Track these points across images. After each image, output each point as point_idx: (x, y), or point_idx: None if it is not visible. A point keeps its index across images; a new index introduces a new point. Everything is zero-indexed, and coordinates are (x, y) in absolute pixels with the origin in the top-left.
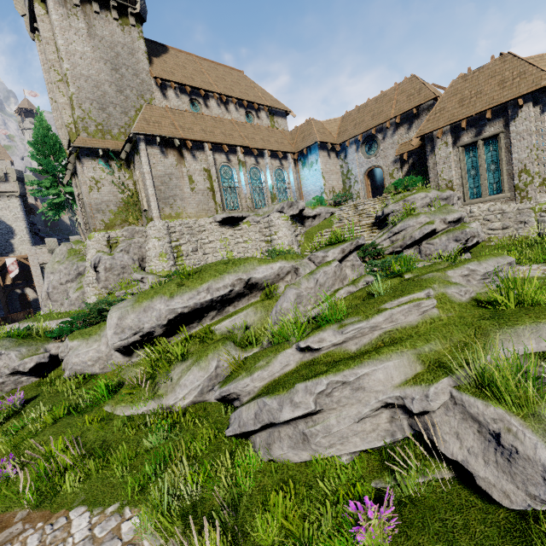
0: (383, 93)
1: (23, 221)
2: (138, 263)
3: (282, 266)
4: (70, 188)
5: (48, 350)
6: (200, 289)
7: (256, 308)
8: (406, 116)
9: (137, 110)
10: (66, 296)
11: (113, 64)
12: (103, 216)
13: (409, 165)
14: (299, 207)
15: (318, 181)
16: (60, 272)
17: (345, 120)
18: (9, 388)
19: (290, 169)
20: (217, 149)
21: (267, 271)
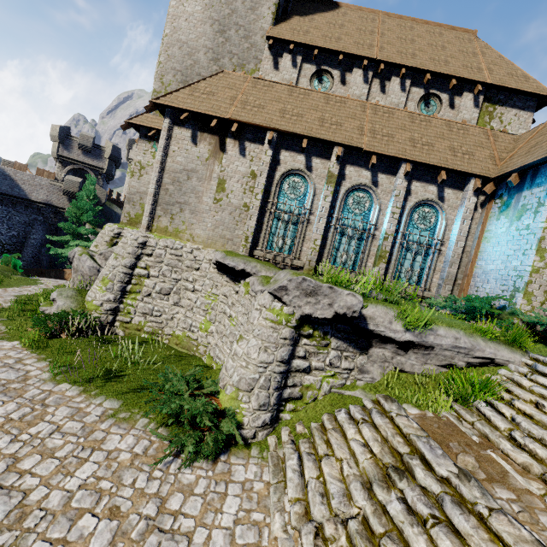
0: None
1: None
2: None
3: None
4: None
5: None
6: None
7: None
8: None
9: None
10: None
11: (221, 25)
12: (132, 208)
13: None
14: (335, 305)
15: (520, 256)
16: None
17: None
18: None
19: (460, 210)
20: (294, 145)
21: None
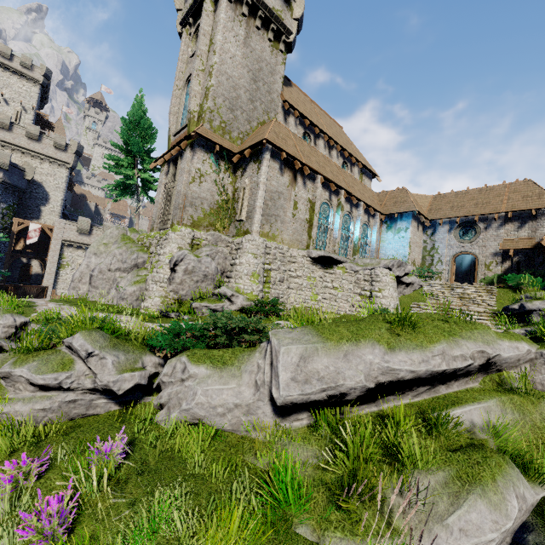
0: (489, 187)
1: (62, 192)
2: (220, 275)
3: (529, 350)
4: (149, 174)
5: (144, 364)
6: (435, 351)
7: (503, 403)
8: (519, 214)
9: (259, 123)
10: (114, 286)
11: (254, 75)
12: (194, 212)
13: (512, 263)
14: (405, 270)
15: (403, 248)
16: (113, 256)
17: (439, 200)
18: (77, 412)
19: (375, 228)
20: (324, 185)
21: (513, 351)
